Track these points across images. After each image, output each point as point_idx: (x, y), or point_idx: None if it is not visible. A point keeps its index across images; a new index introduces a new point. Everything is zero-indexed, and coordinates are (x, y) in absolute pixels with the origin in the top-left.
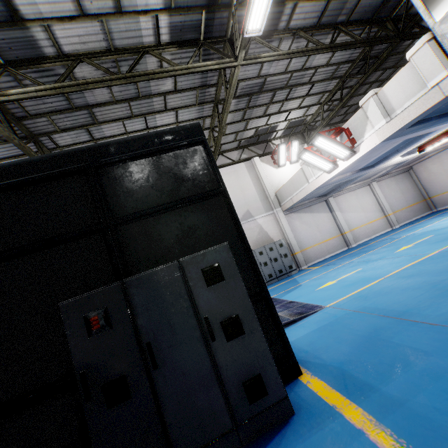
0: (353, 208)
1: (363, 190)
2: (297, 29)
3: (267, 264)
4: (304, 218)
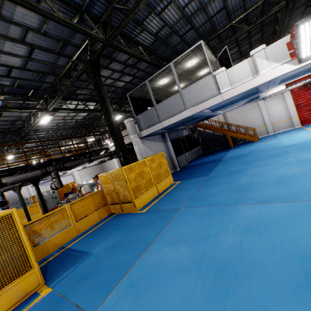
0: (64, 183)
1: (69, 176)
2: (30, 147)
3: (19, 207)
4: (41, 188)
